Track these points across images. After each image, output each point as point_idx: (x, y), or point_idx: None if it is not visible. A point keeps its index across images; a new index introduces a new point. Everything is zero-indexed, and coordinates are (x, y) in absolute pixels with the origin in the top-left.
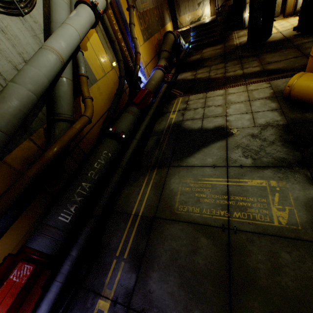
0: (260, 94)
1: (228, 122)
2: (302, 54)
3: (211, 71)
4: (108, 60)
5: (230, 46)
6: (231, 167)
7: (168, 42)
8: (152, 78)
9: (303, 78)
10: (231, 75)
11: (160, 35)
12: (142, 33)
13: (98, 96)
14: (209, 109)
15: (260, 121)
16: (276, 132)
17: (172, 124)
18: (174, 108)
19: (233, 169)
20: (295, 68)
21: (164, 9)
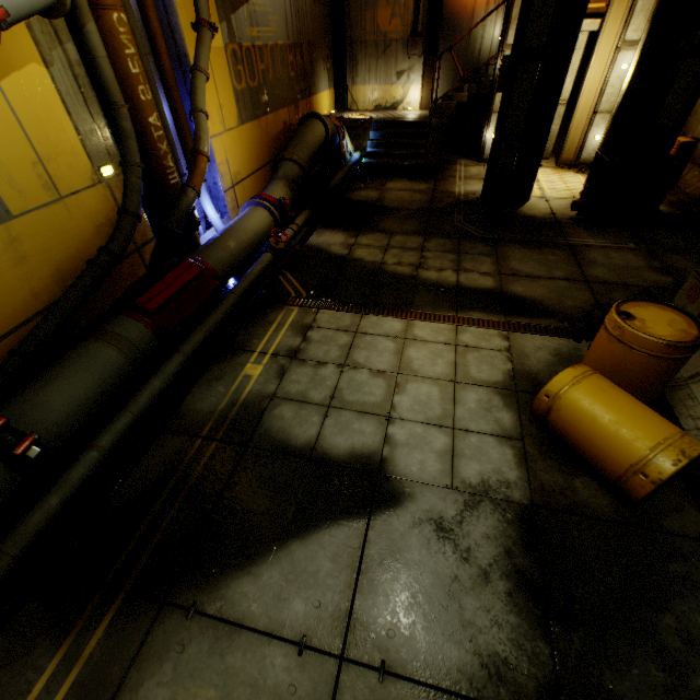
0: (483, 368)
1: (388, 446)
2: (582, 275)
3: (389, 248)
4: (85, 157)
5: (445, 194)
6: (353, 666)
7: (307, 142)
8: (233, 232)
9: (585, 388)
10: (431, 278)
11: (296, 115)
12: (238, 99)
13: (3, 266)
14: (353, 378)
15: (468, 468)
16: (501, 530)
17: (242, 404)
18: (268, 340)
19: (356, 679)
20: (565, 312)
21: (319, 55)
